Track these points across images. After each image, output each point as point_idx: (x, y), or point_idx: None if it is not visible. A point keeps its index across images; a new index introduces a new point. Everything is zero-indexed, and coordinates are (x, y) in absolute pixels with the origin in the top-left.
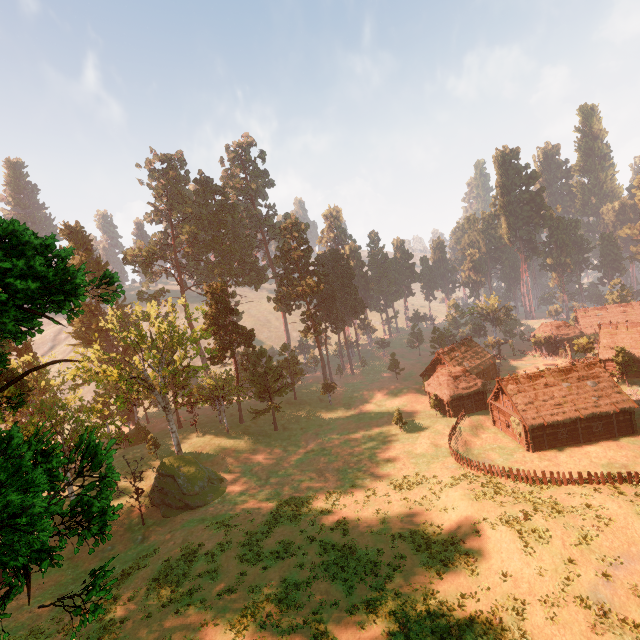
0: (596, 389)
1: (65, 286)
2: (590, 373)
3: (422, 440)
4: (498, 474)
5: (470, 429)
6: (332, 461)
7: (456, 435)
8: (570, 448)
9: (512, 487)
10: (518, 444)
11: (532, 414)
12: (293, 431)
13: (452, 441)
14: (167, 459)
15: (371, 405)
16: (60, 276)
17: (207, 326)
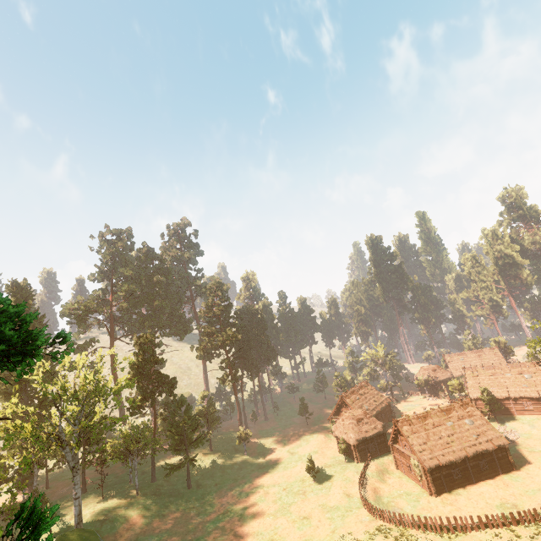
0: (474, 427)
1: (25, 347)
2: (466, 412)
3: (335, 490)
4: (409, 524)
5: (377, 474)
6: (247, 523)
7: (365, 482)
8: (466, 489)
9: (424, 539)
10: (421, 488)
11: (428, 455)
12: (207, 488)
13: (362, 489)
14: (63, 535)
15: (284, 453)
16: (23, 338)
17: (132, 375)
